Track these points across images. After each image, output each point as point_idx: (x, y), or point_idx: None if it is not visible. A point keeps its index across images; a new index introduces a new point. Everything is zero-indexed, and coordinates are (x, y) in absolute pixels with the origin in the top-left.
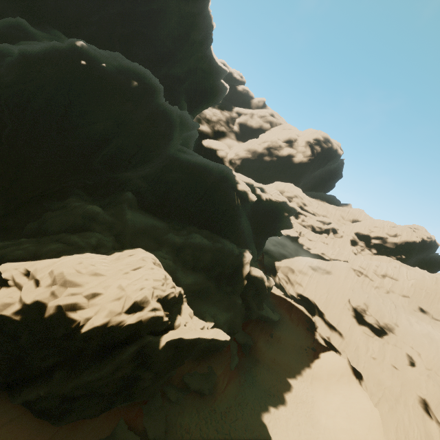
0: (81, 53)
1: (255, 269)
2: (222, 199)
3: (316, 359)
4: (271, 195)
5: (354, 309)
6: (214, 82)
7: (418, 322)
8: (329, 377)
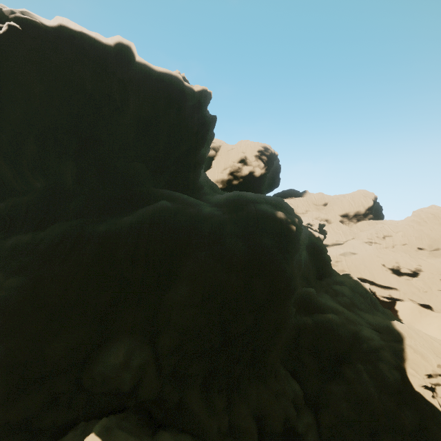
0: (285, 221)
1: (365, 285)
2: (319, 251)
3: (398, 313)
4: (315, 225)
5: (391, 269)
6: None
7: (427, 257)
8: (415, 318)
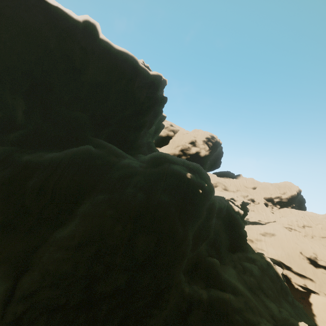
0: (192, 183)
1: (278, 268)
2: (236, 224)
3: (312, 306)
4: (238, 201)
5: (308, 258)
6: (159, 124)
7: None
8: None
